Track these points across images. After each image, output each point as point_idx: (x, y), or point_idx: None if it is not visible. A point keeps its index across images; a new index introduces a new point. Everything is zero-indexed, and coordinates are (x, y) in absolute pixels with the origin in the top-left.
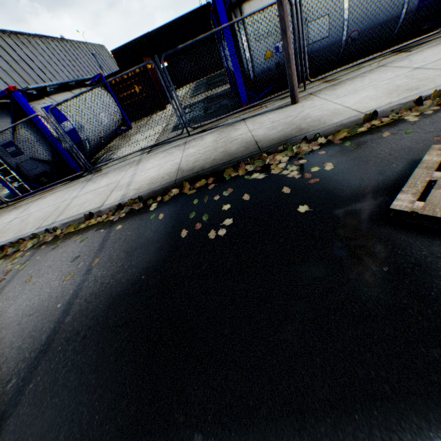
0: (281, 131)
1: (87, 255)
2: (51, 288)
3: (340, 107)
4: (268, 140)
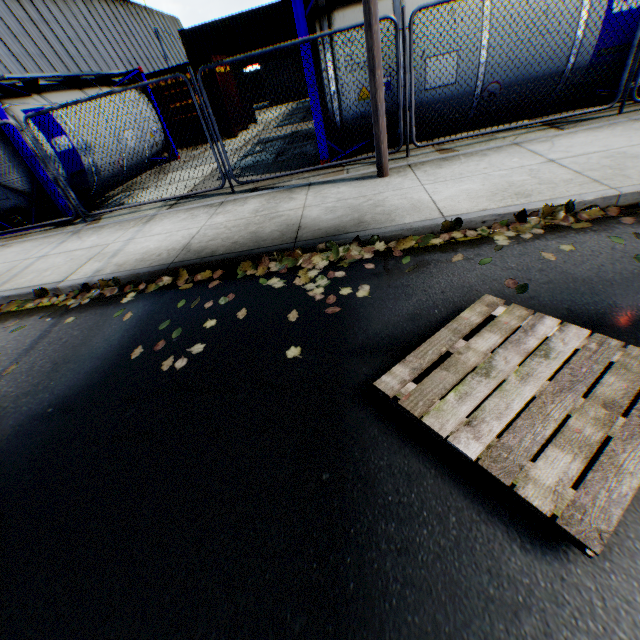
0: (338, 218)
1: (9, 356)
2: None
3: (427, 200)
4: (314, 228)
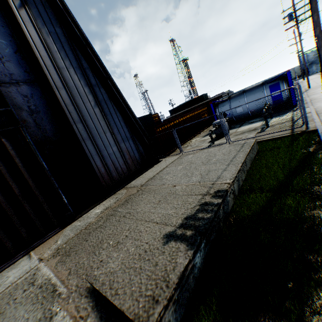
0: None
1: None
2: None
3: None
4: None
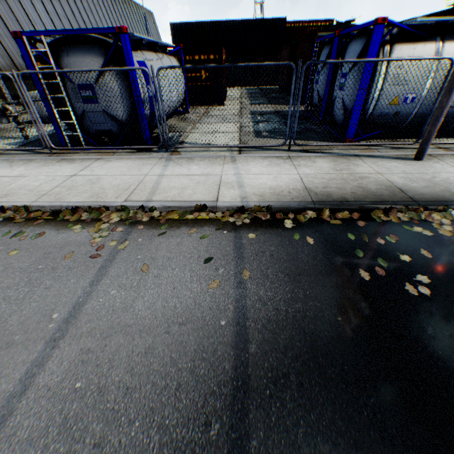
0: (426, 187)
1: (224, 261)
2: (190, 291)
3: None
4: (416, 192)
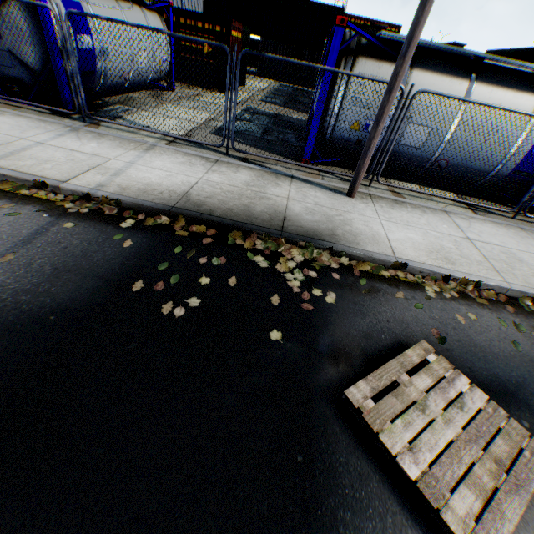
0: (316, 222)
1: (3, 241)
2: None
3: (383, 235)
4: (297, 224)
